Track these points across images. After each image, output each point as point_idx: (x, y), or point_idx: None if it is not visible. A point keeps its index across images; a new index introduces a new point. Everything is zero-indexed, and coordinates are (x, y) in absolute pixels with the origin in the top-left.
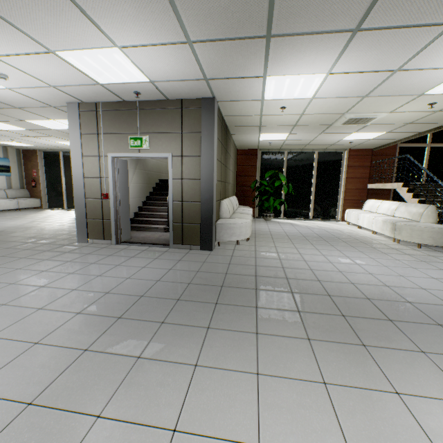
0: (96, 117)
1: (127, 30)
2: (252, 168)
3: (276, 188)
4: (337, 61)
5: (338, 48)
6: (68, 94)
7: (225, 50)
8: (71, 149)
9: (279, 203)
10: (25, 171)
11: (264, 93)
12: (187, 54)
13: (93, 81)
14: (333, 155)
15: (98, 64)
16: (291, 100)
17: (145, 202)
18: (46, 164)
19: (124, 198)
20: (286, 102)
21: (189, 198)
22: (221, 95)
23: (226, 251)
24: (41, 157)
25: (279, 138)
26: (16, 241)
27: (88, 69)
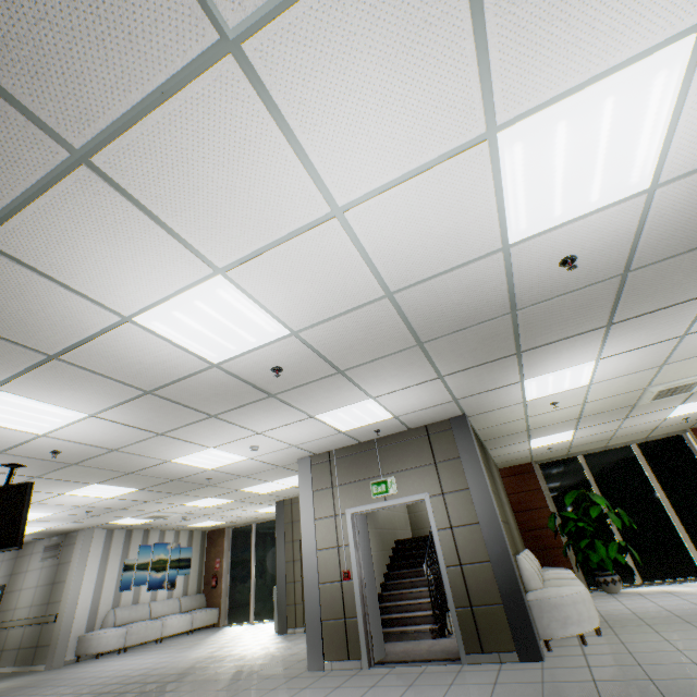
0: (329, 467)
1: (385, 384)
2: (536, 493)
3: (595, 522)
4: (602, 348)
5: (596, 340)
6: (303, 449)
7: (476, 373)
8: (301, 513)
9: (617, 552)
10: (207, 562)
11: (525, 394)
12: (437, 385)
13: (336, 431)
14: (668, 443)
15: (348, 415)
16: (562, 393)
17: (384, 583)
18: (233, 546)
19: (369, 575)
20: (555, 396)
21: (469, 556)
22: (472, 410)
23: (571, 658)
24: (228, 537)
25: (562, 439)
26: (221, 678)
27: (336, 422)
